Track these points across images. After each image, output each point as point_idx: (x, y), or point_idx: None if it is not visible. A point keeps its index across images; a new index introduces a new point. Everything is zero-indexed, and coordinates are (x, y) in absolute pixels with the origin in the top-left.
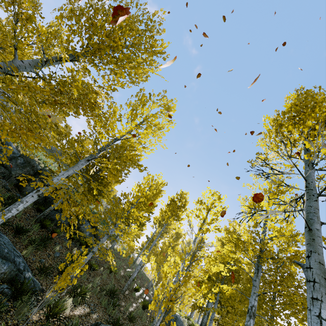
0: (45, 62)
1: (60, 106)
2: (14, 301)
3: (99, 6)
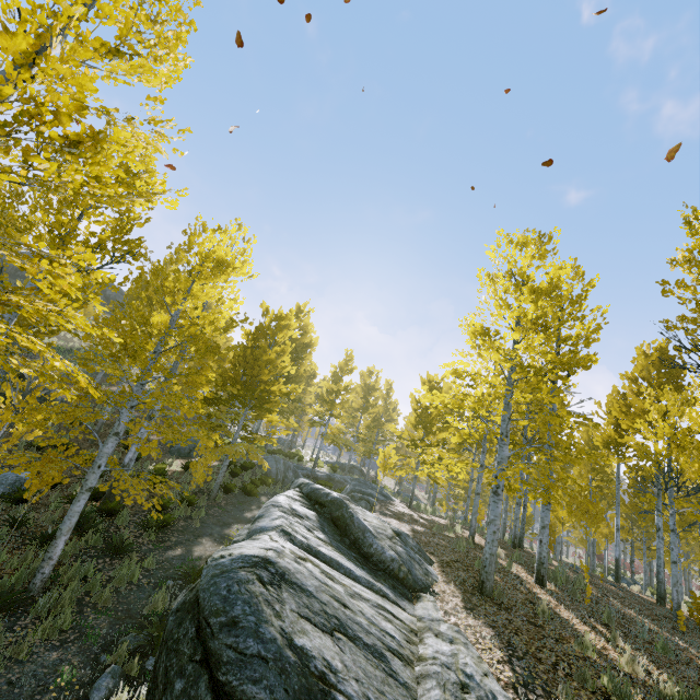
0: None
1: None
2: None
3: None
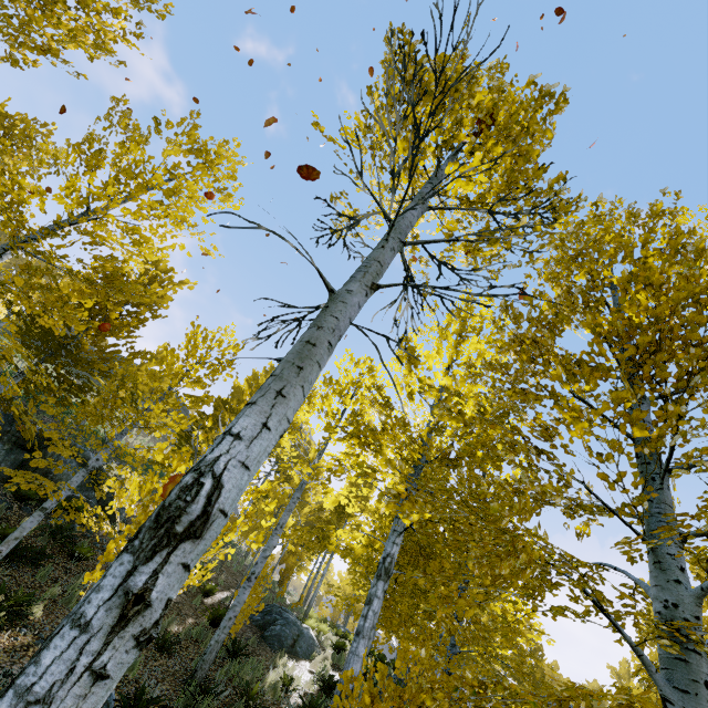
0: None
1: None
2: None
3: None
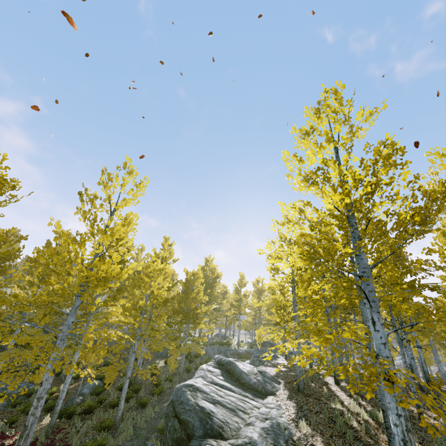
0: None
1: None
2: (29, 399)
3: None
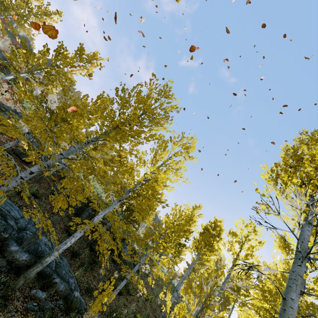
0: (87, 144)
1: (93, 177)
2: (65, 316)
3: (122, 97)
